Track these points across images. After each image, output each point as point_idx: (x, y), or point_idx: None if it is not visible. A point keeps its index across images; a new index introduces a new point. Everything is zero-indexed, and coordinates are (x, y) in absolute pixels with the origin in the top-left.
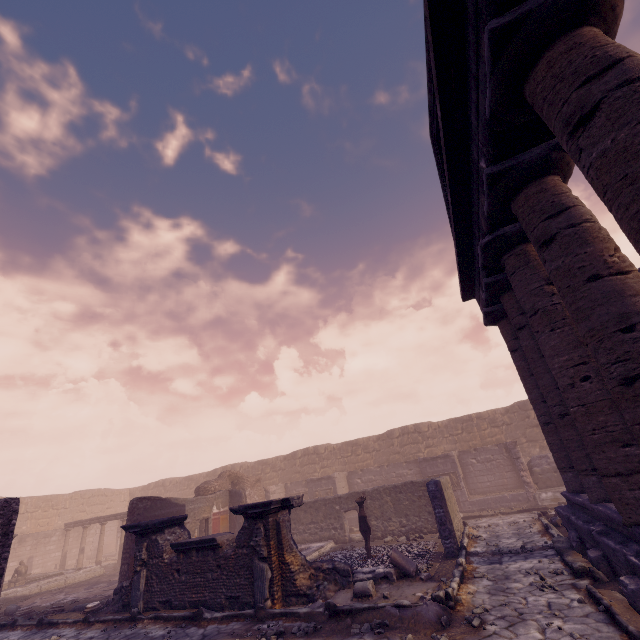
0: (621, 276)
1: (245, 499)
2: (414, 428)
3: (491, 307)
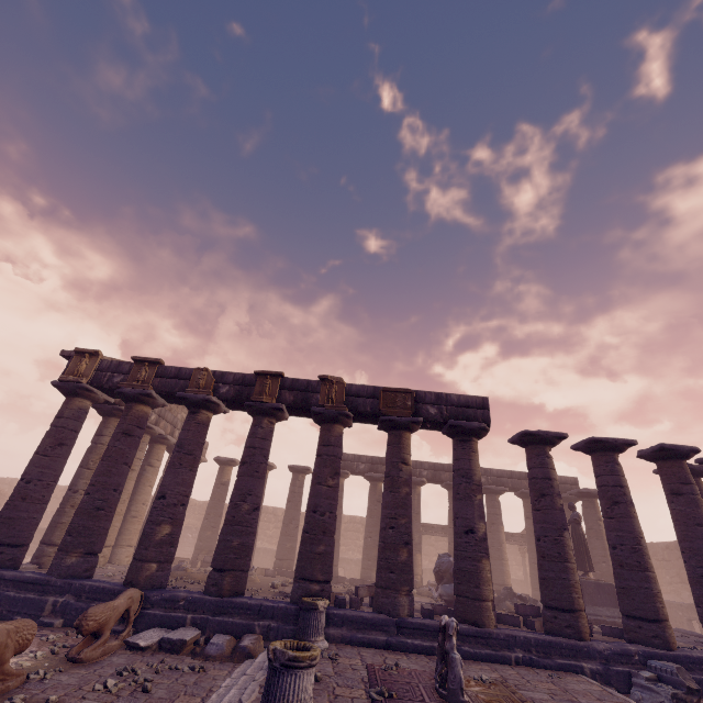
0: None
1: None
2: None
3: None
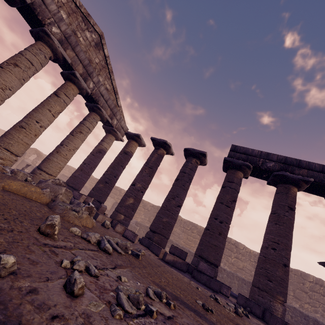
0: None
1: (36, 163)
2: (120, 189)
3: (104, 126)
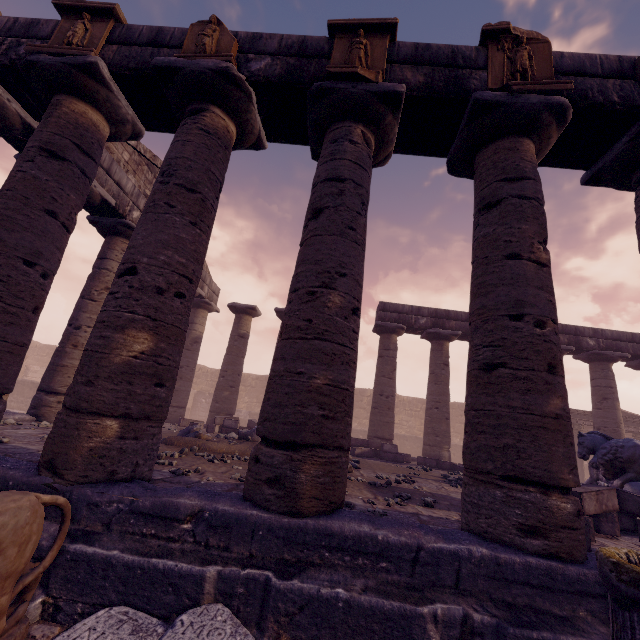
0: (89, 301)
1: None
2: None
3: None
